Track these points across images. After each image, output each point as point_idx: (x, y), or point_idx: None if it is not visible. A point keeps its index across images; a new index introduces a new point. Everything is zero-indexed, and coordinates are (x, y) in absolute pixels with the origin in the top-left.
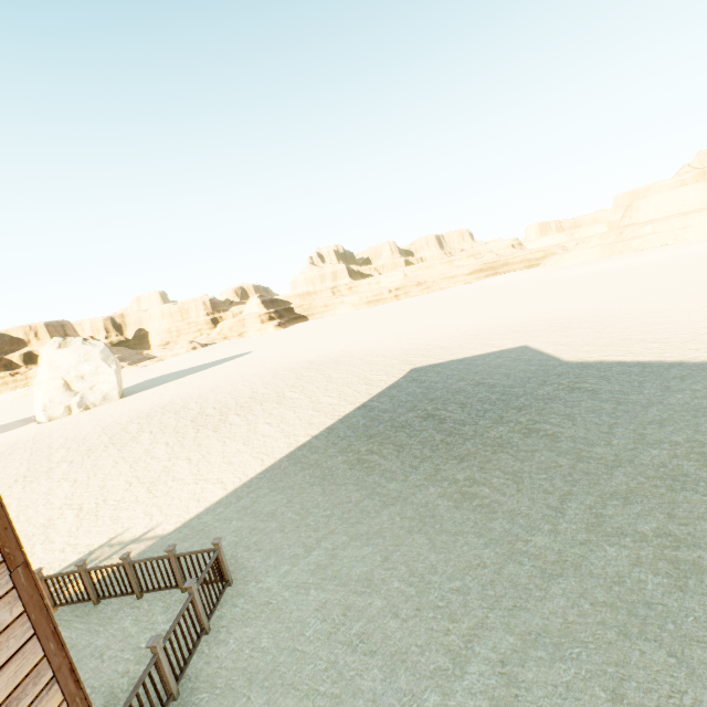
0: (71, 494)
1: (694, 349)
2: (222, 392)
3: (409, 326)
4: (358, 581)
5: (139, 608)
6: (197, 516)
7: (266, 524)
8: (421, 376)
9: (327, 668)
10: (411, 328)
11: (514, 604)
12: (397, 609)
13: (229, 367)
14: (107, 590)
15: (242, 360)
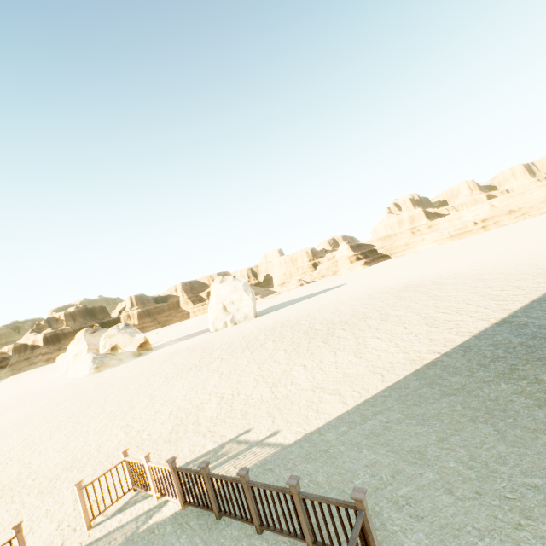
0: (218, 383)
1: None
2: (326, 312)
3: (519, 246)
4: None
5: None
6: (317, 430)
7: (415, 469)
8: None
9: None
10: (524, 247)
11: None
12: None
13: (328, 295)
14: (227, 506)
15: (338, 290)
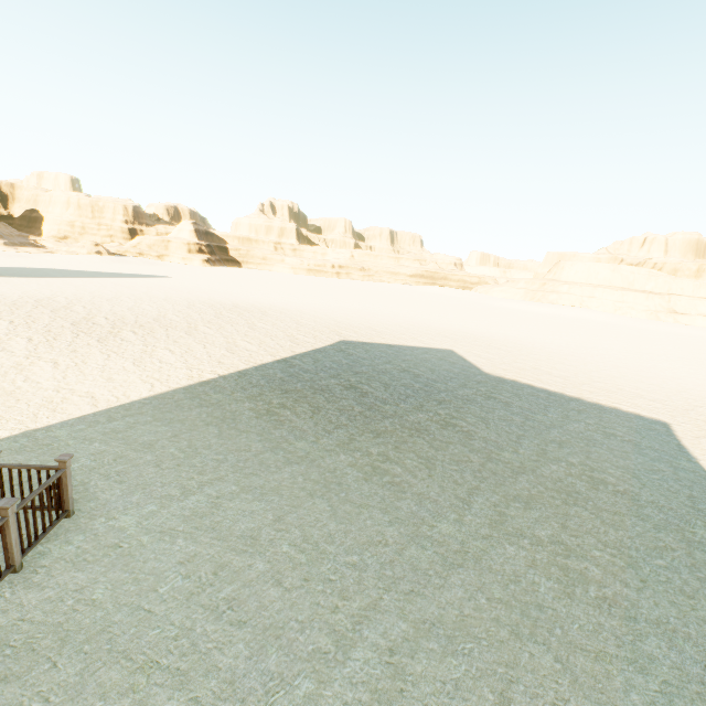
0: None
1: (589, 391)
2: (121, 305)
3: (345, 303)
4: (241, 538)
5: None
6: (46, 427)
7: (139, 454)
8: (350, 349)
9: (178, 636)
10: (347, 305)
11: (411, 589)
12: (281, 576)
13: (137, 283)
14: None
15: (155, 281)
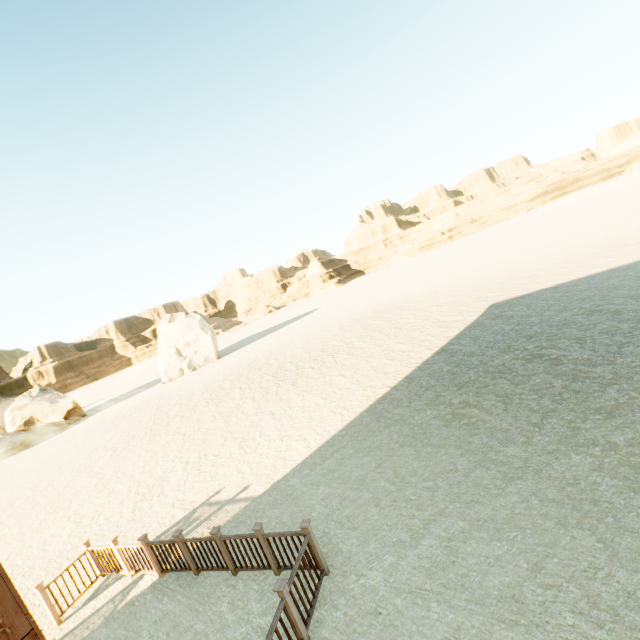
0: (181, 447)
1: None
2: (296, 347)
3: (472, 263)
4: (500, 600)
5: (234, 587)
6: (284, 477)
7: (357, 493)
8: (505, 311)
9: None
10: (476, 264)
11: None
12: None
13: (300, 324)
14: (204, 562)
15: (310, 317)
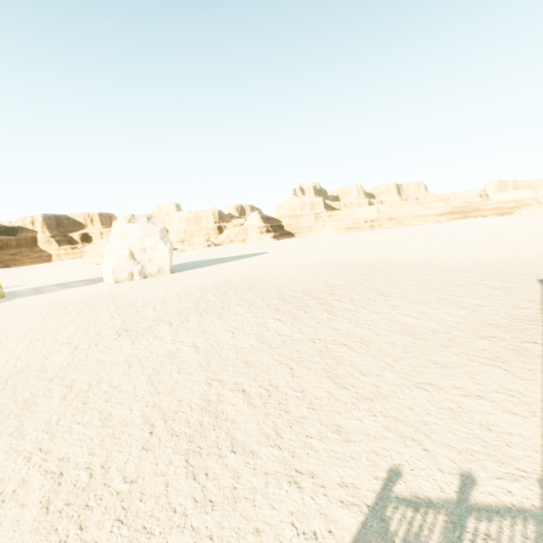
0: (206, 364)
1: None
2: (282, 278)
3: (431, 245)
4: None
5: None
6: None
7: None
8: None
9: None
10: (439, 247)
11: None
12: None
13: (258, 260)
14: None
15: (266, 257)
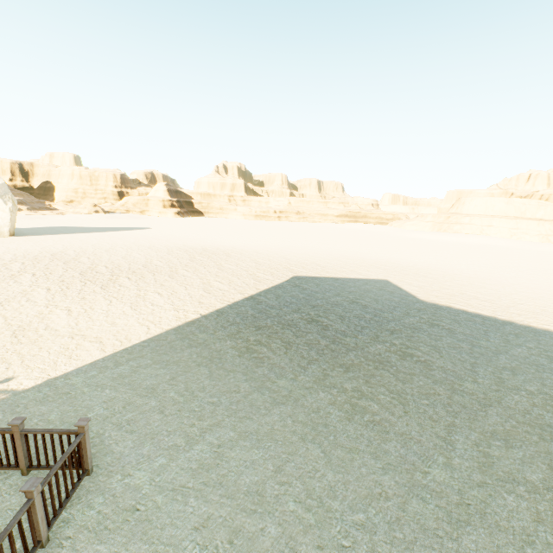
0: None
1: (517, 314)
2: (116, 255)
3: (289, 242)
4: (247, 494)
5: None
6: (64, 375)
7: (144, 400)
8: (303, 284)
9: None
10: (291, 244)
11: None
12: (294, 543)
13: (127, 235)
14: None
15: (140, 233)
